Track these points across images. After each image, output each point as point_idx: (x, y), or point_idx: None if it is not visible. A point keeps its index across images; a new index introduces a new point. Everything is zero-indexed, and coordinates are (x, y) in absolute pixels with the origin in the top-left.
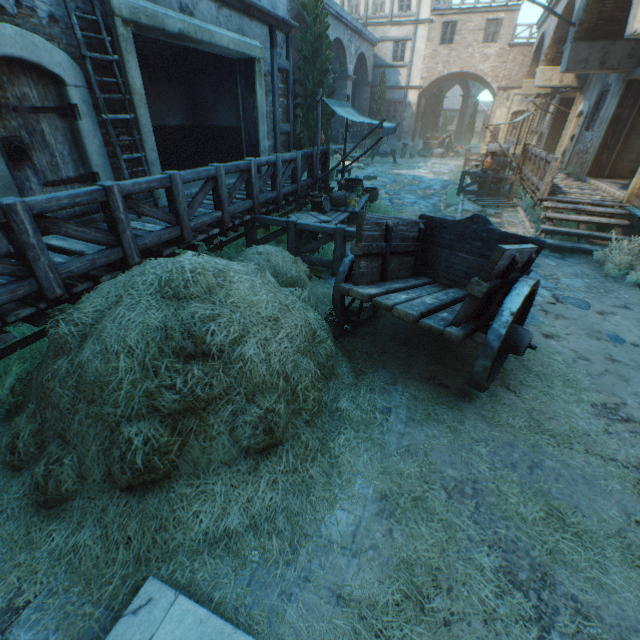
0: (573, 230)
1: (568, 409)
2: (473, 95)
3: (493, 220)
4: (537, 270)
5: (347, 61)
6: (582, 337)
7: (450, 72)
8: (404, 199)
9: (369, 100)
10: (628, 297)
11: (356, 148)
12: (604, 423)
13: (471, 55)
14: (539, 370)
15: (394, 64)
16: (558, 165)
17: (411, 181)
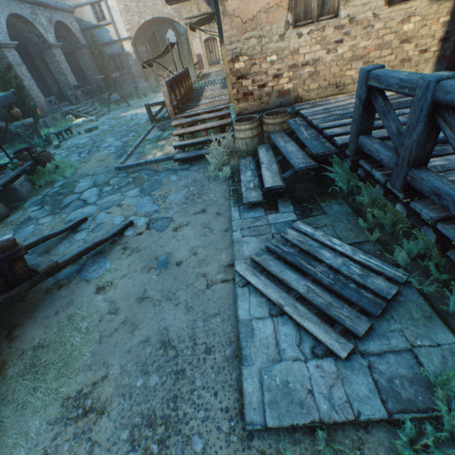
0: (195, 140)
1: (28, 427)
2: (182, 33)
3: (161, 143)
4: (158, 192)
5: (41, 32)
6: (136, 274)
7: (146, 20)
8: (103, 144)
9: (93, 59)
10: (213, 196)
11: (96, 102)
12: (55, 435)
13: (154, 3)
14: (48, 358)
15: (100, 24)
16: (167, 88)
17: (127, 121)
